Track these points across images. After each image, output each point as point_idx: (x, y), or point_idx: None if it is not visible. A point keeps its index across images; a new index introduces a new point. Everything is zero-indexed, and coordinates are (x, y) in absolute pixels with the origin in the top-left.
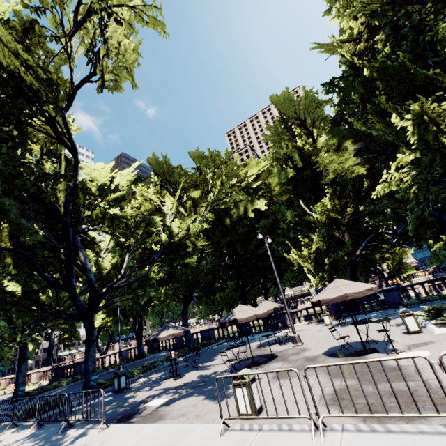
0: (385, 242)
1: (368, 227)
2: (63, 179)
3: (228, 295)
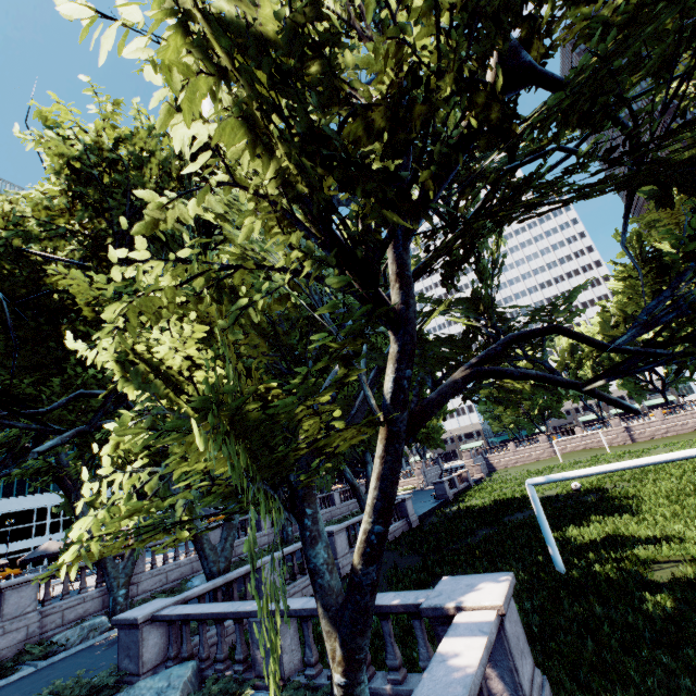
0: (3, 464)
1: (52, 387)
2: None
3: None
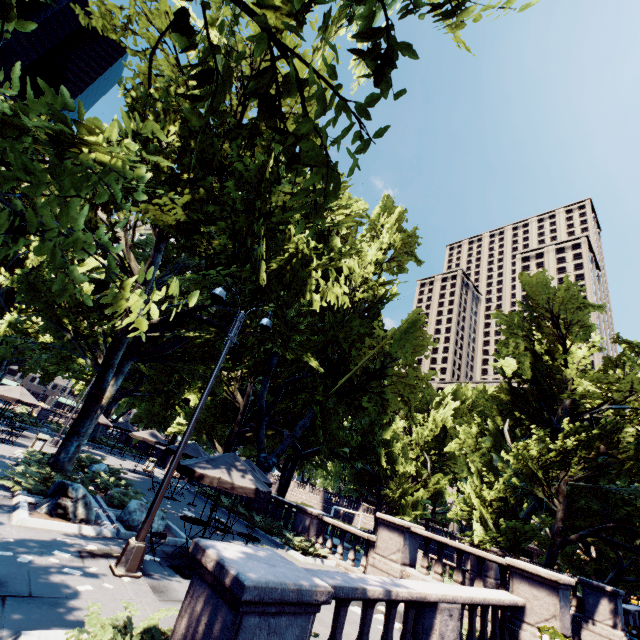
0: None
1: None
2: (7, 261)
3: (158, 413)
